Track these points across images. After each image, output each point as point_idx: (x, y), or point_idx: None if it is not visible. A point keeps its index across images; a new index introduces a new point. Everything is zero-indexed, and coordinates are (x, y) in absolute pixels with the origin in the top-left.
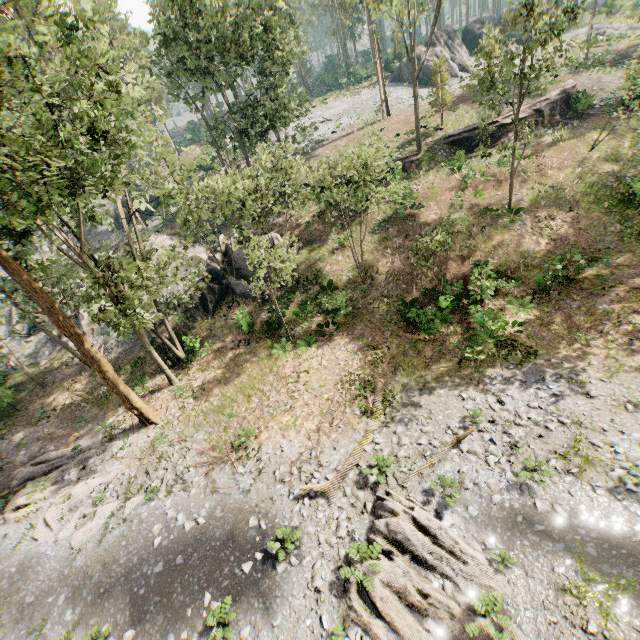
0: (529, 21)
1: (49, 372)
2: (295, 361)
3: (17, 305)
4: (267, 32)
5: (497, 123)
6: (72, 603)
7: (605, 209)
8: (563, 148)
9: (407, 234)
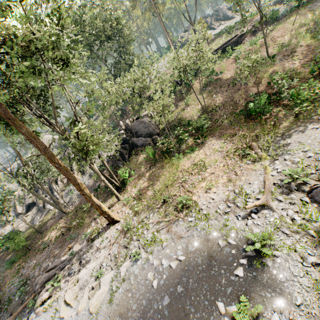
0: None
1: (42, 225)
2: (189, 160)
3: (19, 181)
4: (118, 25)
5: (238, 35)
6: None
7: (319, 38)
8: (278, 29)
9: (220, 86)
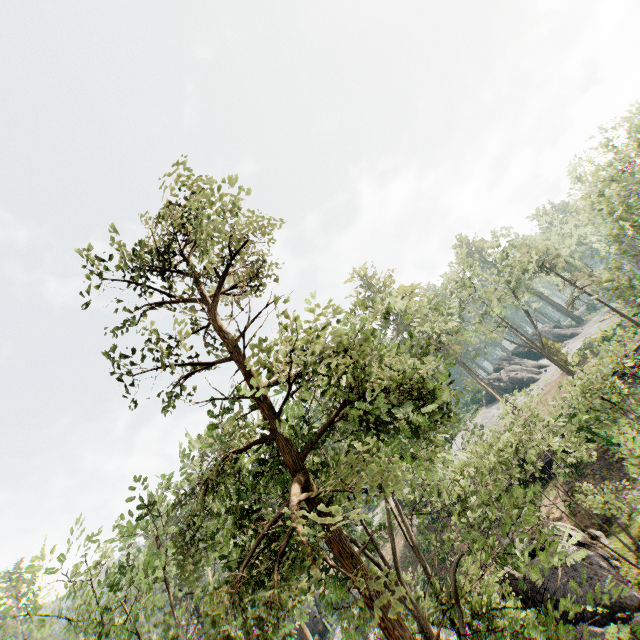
0: (635, 230)
1: None
2: None
3: None
4: None
5: None
6: None
7: None
8: None
9: None
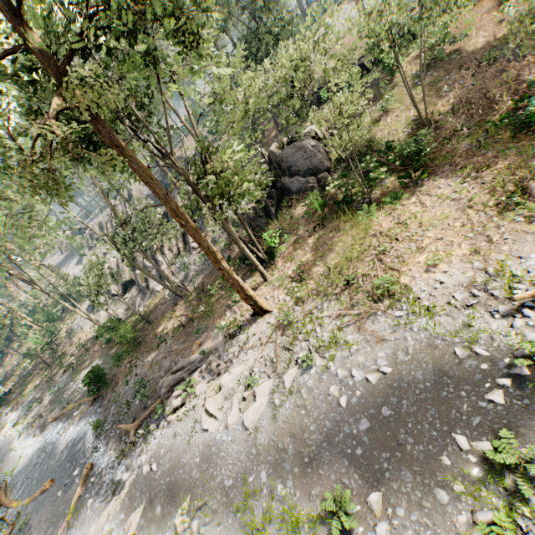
0: None
1: (149, 312)
2: (389, 217)
3: (118, 248)
4: None
5: None
6: (278, 478)
7: None
8: None
9: (460, 66)
